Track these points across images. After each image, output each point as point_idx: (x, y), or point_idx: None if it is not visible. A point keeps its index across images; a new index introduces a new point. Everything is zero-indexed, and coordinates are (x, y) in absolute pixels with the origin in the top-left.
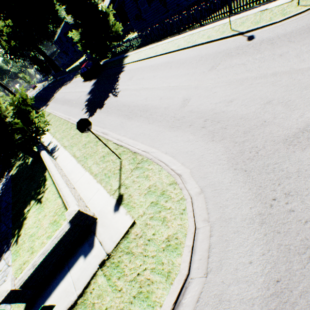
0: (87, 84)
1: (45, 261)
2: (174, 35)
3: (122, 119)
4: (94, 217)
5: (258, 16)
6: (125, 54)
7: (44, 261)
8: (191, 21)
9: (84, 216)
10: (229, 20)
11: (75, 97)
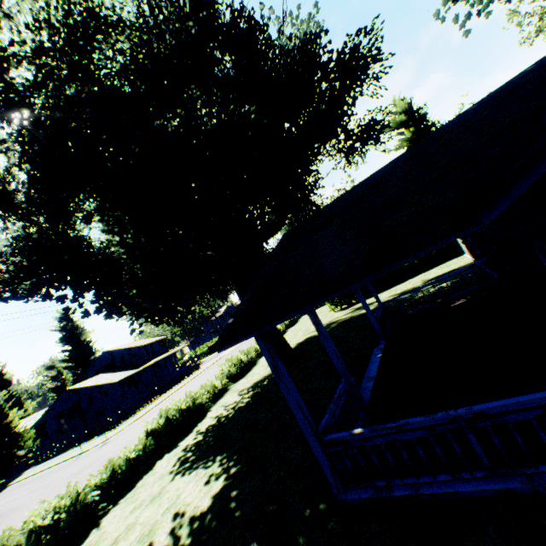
0: None
1: None
2: (71, 449)
3: None
4: None
5: (98, 440)
6: (25, 471)
7: None
8: (81, 439)
9: None
10: (80, 445)
11: None
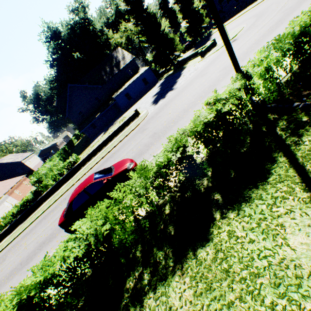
0: (188, 52)
1: (207, 48)
2: (241, 11)
3: (218, 38)
4: (216, 43)
5: None
6: (211, 32)
7: (206, 48)
8: (251, 1)
9: (215, 41)
10: None
11: (182, 58)
